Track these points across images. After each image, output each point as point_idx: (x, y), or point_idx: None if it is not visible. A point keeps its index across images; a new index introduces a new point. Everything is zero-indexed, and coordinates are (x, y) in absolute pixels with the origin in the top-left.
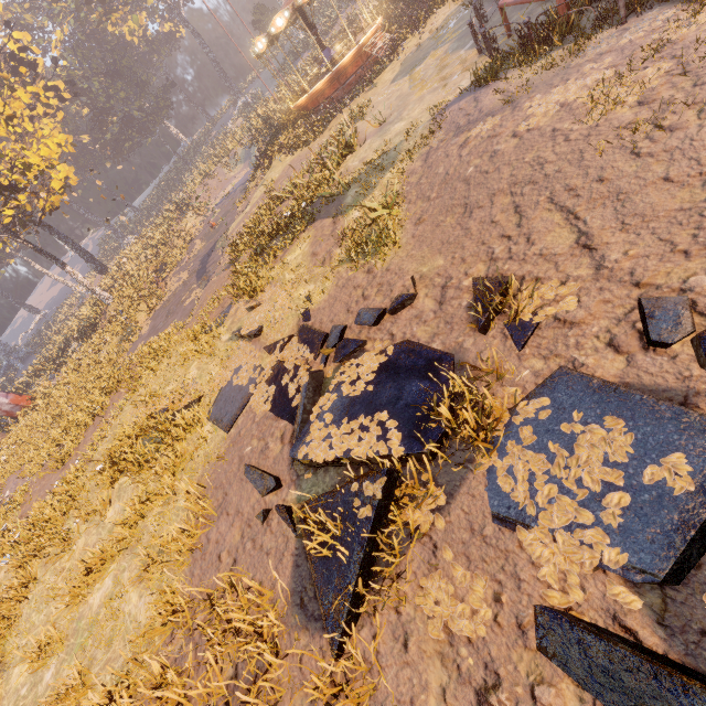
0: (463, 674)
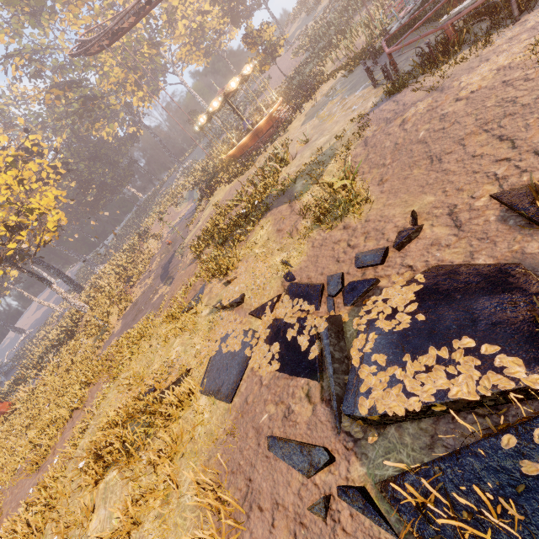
0: None
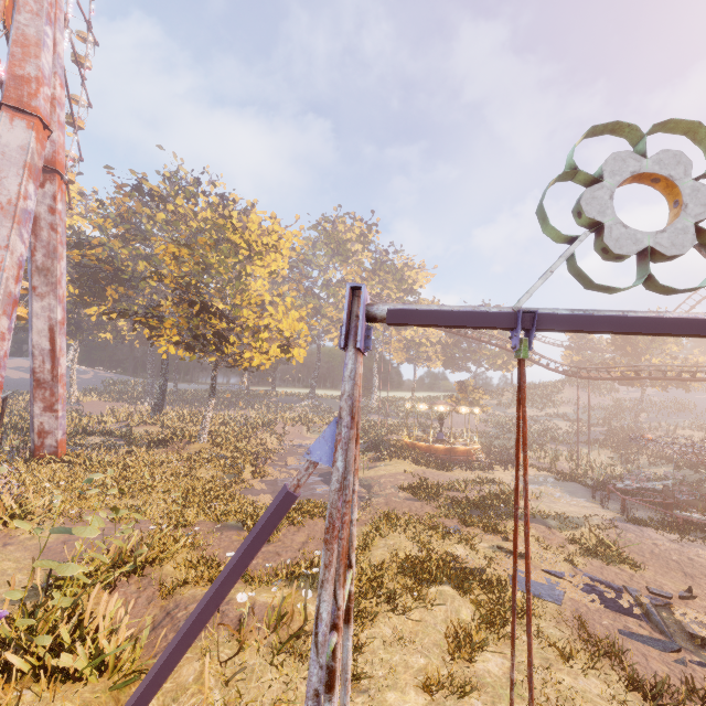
0: None
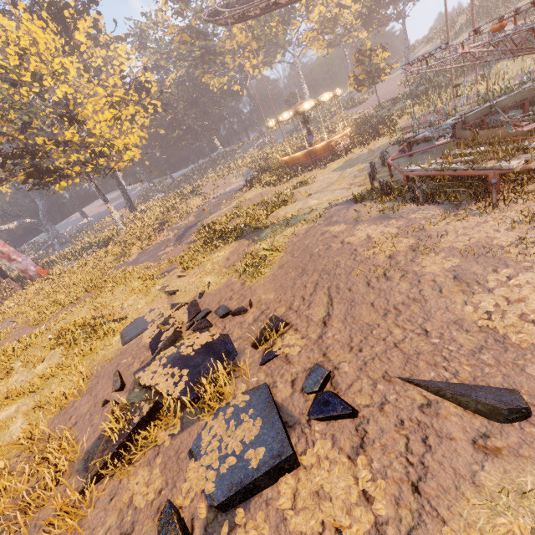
0: (122, 523)
